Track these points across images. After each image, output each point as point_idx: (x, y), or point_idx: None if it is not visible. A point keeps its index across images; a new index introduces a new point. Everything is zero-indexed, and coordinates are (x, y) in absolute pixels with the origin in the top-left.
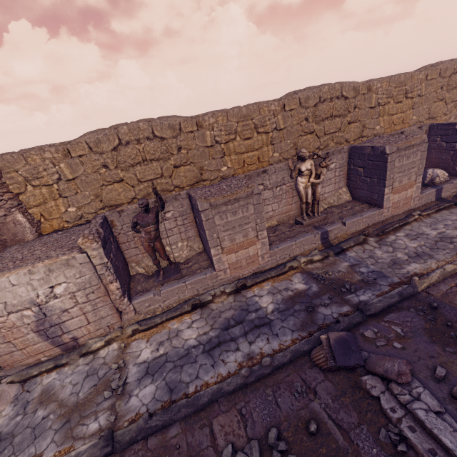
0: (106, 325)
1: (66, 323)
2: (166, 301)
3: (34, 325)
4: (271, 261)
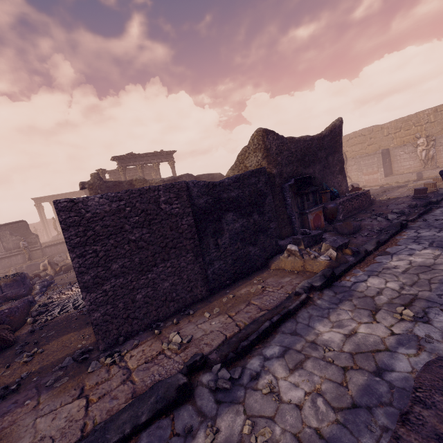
0: None
1: None
2: None
3: None
4: (385, 183)
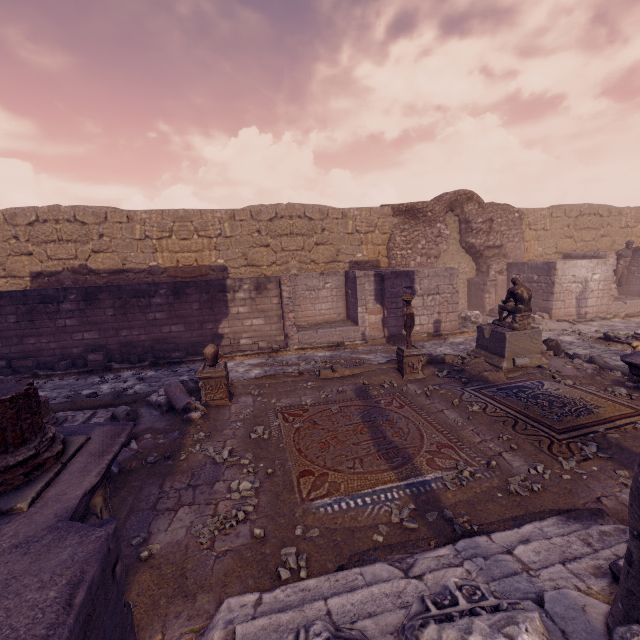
0: (600, 311)
1: (588, 300)
2: (627, 310)
3: (577, 294)
4: None
